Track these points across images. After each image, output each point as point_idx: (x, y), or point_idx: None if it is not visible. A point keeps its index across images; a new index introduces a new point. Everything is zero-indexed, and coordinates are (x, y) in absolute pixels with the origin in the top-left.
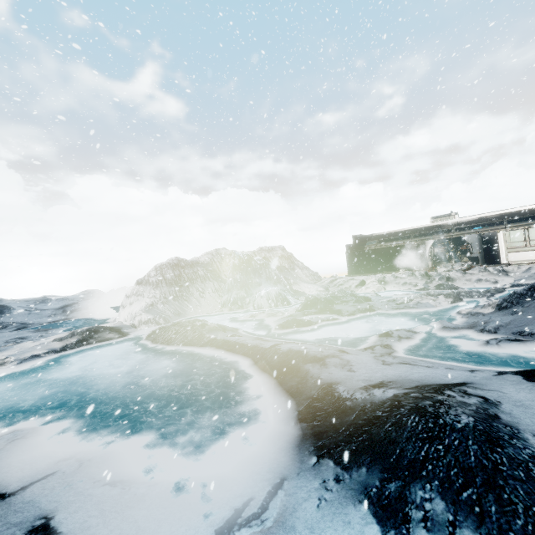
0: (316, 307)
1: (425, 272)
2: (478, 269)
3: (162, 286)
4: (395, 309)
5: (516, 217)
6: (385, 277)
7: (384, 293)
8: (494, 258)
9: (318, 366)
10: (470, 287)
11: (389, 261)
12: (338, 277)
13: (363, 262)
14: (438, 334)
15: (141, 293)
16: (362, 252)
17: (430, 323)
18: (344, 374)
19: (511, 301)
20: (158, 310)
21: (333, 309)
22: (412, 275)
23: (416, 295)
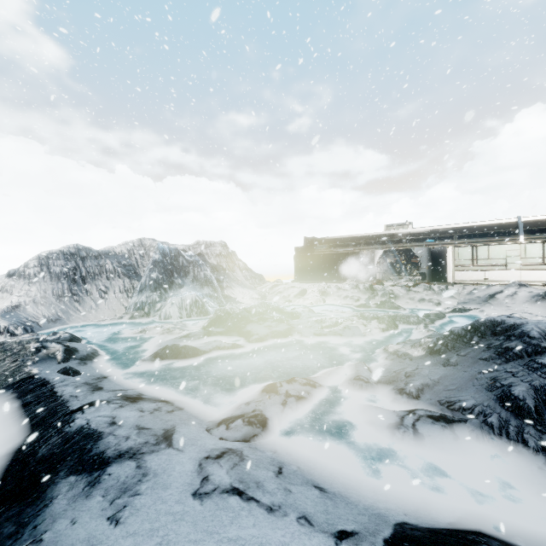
0: (225, 324)
1: (370, 286)
2: (423, 287)
3: (44, 281)
4: (317, 335)
5: (466, 233)
6: (329, 288)
7: (323, 307)
8: (441, 275)
9: (80, 487)
10: (412, 307)
11: (337, 269)
12: (281, 283)
13: (311, 268)
14: (345, 390)
15: (9, 289)
16: (310, 257)
17: (345, 365)
18: (88, 536)
19: (445, 343)
20: (25, 314)
21: (243, 330)
22: (356, 287)
23: (349, 316)
